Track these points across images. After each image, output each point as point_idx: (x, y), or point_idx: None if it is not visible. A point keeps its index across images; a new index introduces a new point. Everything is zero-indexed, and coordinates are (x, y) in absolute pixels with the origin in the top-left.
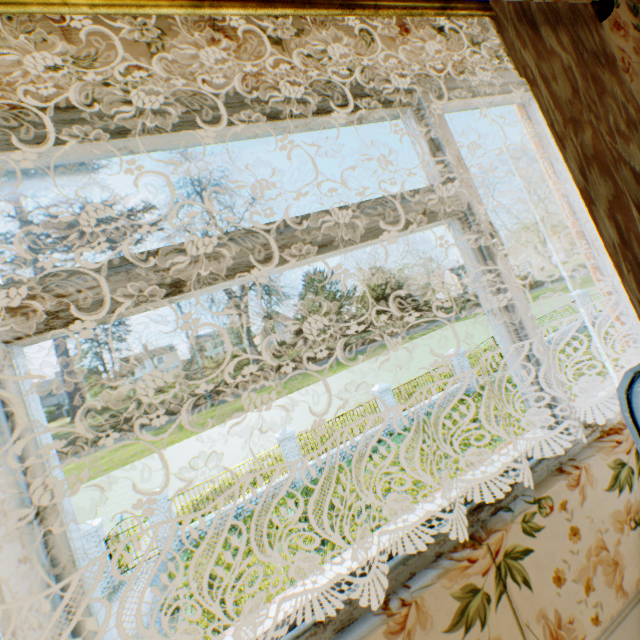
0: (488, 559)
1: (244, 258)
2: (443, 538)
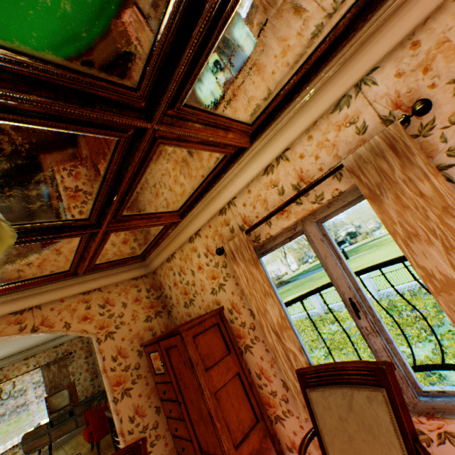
0: (12, 453)
1: None
2: (7, 451)
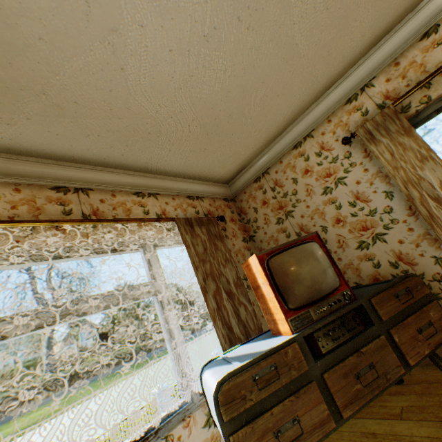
0: None
1: (43, 321)
2: None
